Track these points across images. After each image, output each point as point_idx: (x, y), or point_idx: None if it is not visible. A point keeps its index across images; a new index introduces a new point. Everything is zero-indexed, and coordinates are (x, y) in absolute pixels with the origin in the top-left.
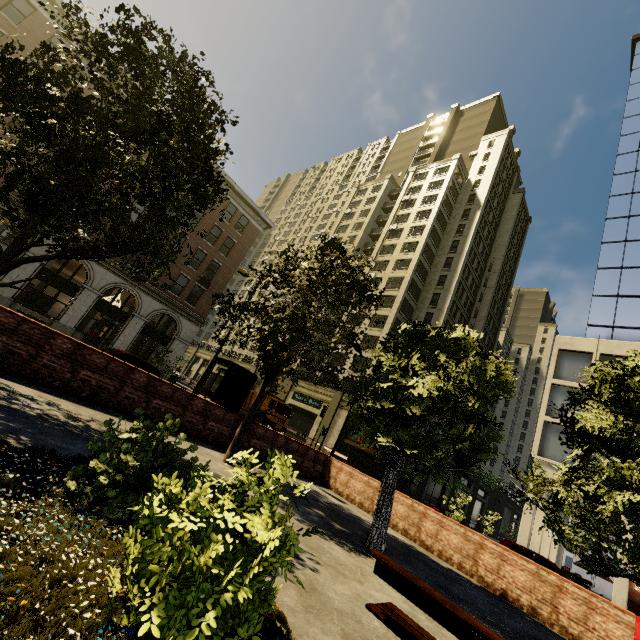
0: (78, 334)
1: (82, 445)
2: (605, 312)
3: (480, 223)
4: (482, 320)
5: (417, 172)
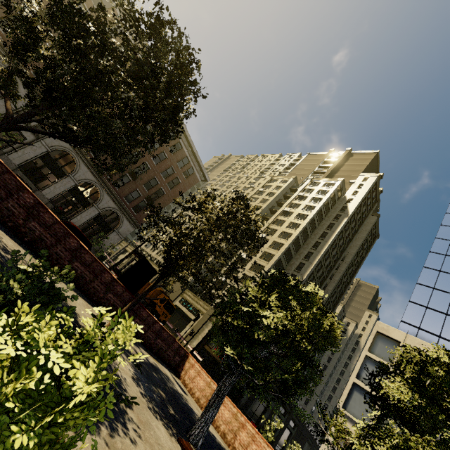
0: (50, 204)
1: None
2: (415, 315)
3: (345, 226)
4: (328, 292)
5: (313, 180)
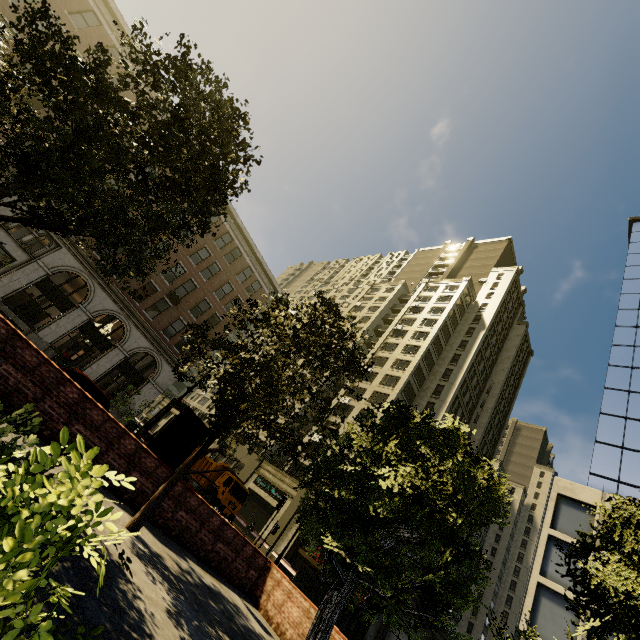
0: (51, 351)
1: None
2: (609, 462)
3: (483, 343)
4: (475, 443)
5: (429, 284)
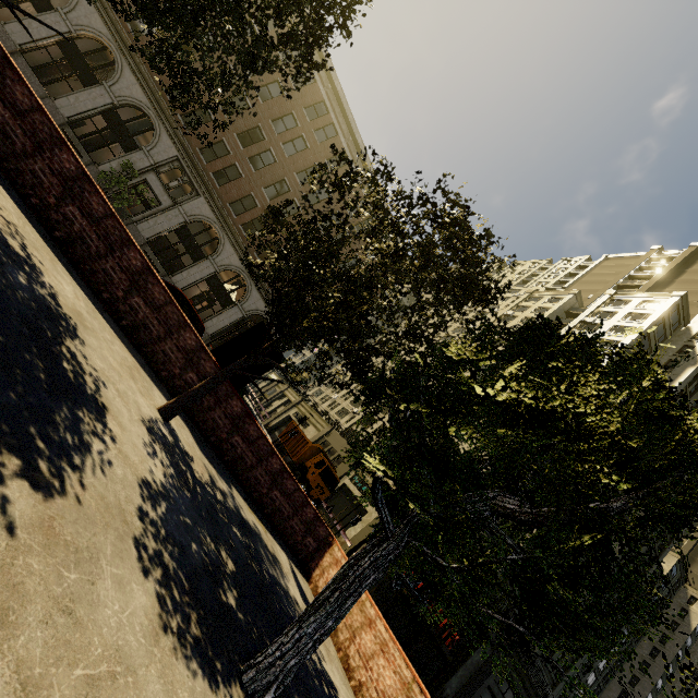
0: None
1: None
2: None
3: (688, 384)
4: None
5: (615, 297)
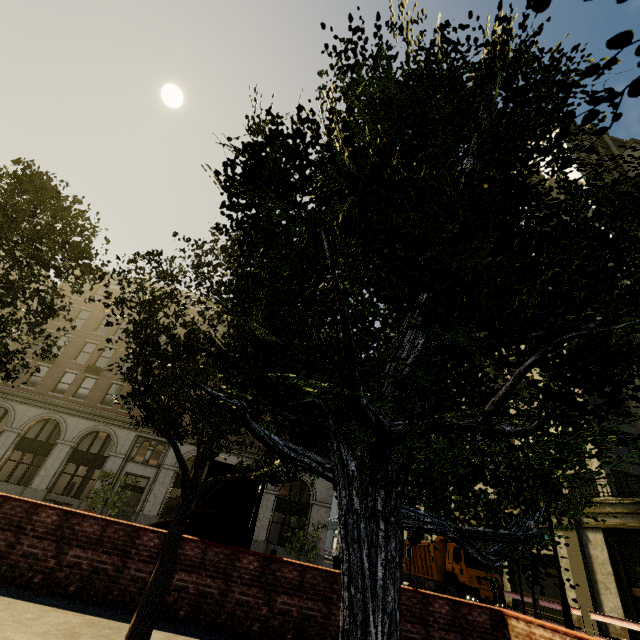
0: None
1: None
2: None
3: None
4: None
5: None
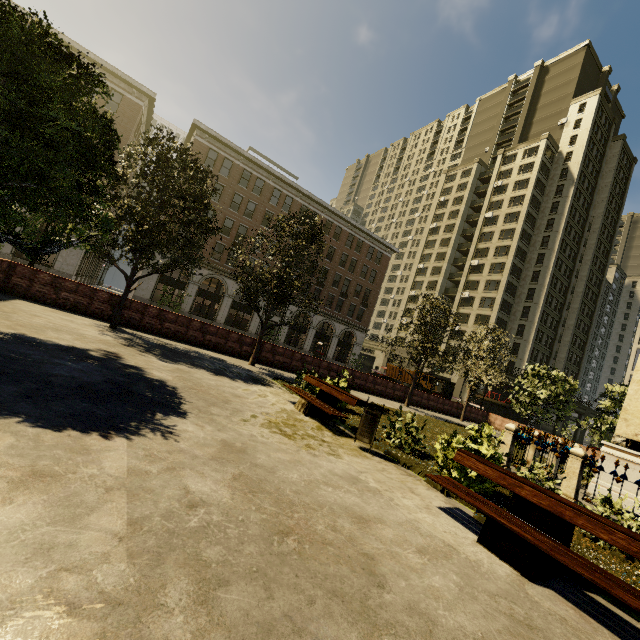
0: (311, 354)
1: (451, 422)
2: None
3: (574, 196)
4: (583, 280)
5: (505, 154)
